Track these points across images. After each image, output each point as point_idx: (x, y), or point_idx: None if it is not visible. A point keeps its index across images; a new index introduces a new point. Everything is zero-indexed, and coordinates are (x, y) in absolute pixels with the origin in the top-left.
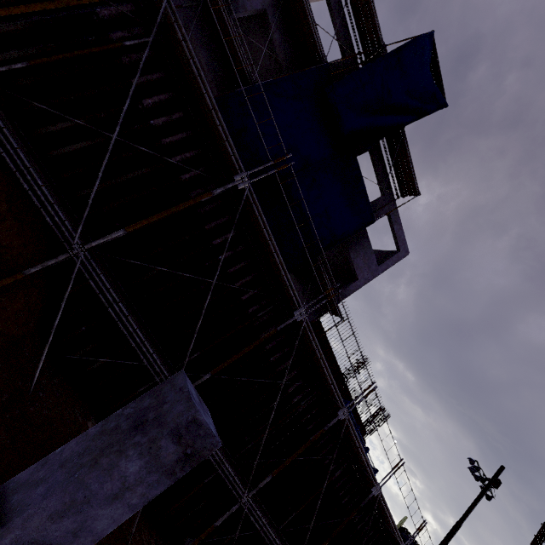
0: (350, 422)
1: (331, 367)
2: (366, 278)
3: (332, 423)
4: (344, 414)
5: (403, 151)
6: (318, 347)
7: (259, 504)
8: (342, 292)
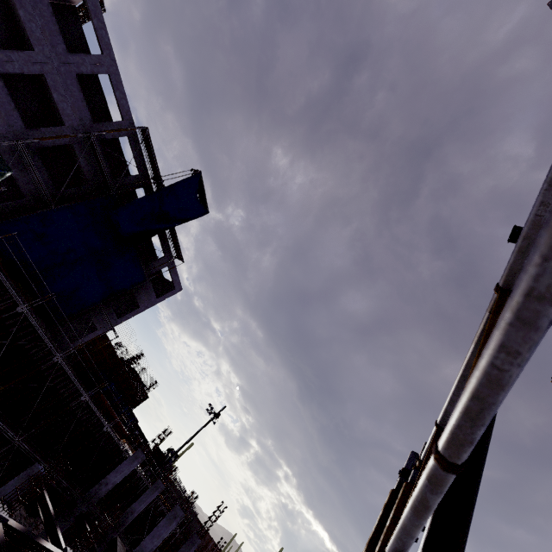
0: (91, 400)
1: (114, 361)
2: (147, 306)
3: (77, 402)
4: (85, 397)
5: (175, 236)
6: (69, 371)
7: (31, 444)
8: (126, 316)
